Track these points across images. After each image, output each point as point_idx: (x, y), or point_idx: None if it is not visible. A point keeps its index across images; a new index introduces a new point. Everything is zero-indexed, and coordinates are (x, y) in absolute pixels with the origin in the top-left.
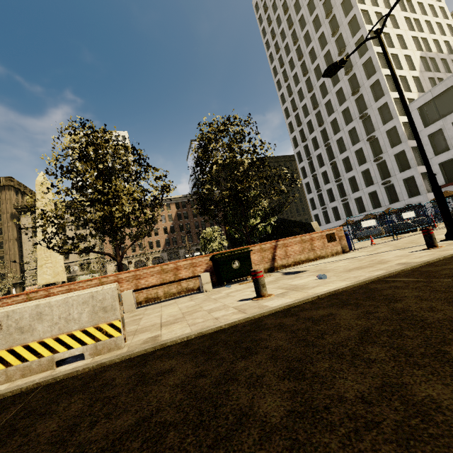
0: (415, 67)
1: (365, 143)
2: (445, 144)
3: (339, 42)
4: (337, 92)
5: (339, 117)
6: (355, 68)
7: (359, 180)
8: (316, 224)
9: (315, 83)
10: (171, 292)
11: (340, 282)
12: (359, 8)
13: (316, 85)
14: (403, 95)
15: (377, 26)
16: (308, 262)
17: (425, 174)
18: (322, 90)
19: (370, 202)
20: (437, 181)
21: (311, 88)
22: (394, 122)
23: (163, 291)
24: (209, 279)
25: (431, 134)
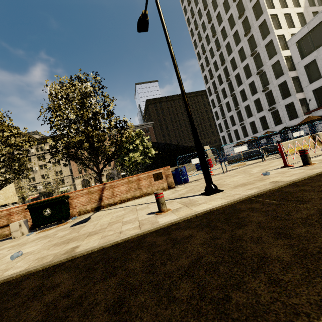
0: (300, 4)
1: (256, 76)
2: (318, 72)
3: None
4: (234, 34)
5: (236, 56)
6: (247, 11)
7: (252, 108)
8: (208, 147)
9: (217, 28)
10: (4, 234)
11: None
12: None
13: (218, 30)
14: (171, 47)
15: None
16: (134, 199)
17: (303, 99)
18: (223, 34)
19: (261, 125)
20: (311, 105)
21: (214, 33)
22: (278, 57)
23: None
24: (18, 227)
25: (307, 65)
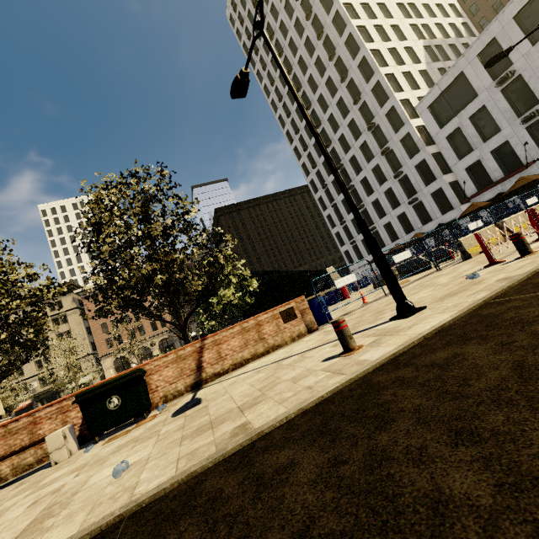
0: (419, 59)
1: (381, 158)
2: (467, 144)
3: (327, 45)
4: (338, 103)
5: (346, 132)
6: (351, 72)
7: (384, 203)
8: (333, 269)
9: (312, 97)
10: (25, 464)
11: (71, 525)
12: (341, 2)
13: (314, 99)
14: (305, 110)
15: (366, 19)
16: (255, 359)
17: (454, 183)
18: (321, 103)
19: (401, 227)
20: (468, 190)
21: (309, 103)
22: (407, 128)
23: (11, 465)
24: (62, 441)
25: (449, 136)
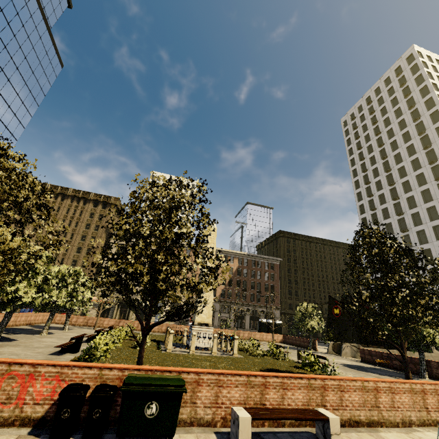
0: None
1: None
2: None
3: (435, 170)
4: (428, 208)
5: (428, 230)
6: None
7: None
8: None
9: (401, 194)
10: None
11: None
12: None
13: (403, 196)
14: None
15: None
16: None
17: None
18: (409, 201)
19: None
20: None
21: (397, 197)
22: None
23: None
24: None
25: None
